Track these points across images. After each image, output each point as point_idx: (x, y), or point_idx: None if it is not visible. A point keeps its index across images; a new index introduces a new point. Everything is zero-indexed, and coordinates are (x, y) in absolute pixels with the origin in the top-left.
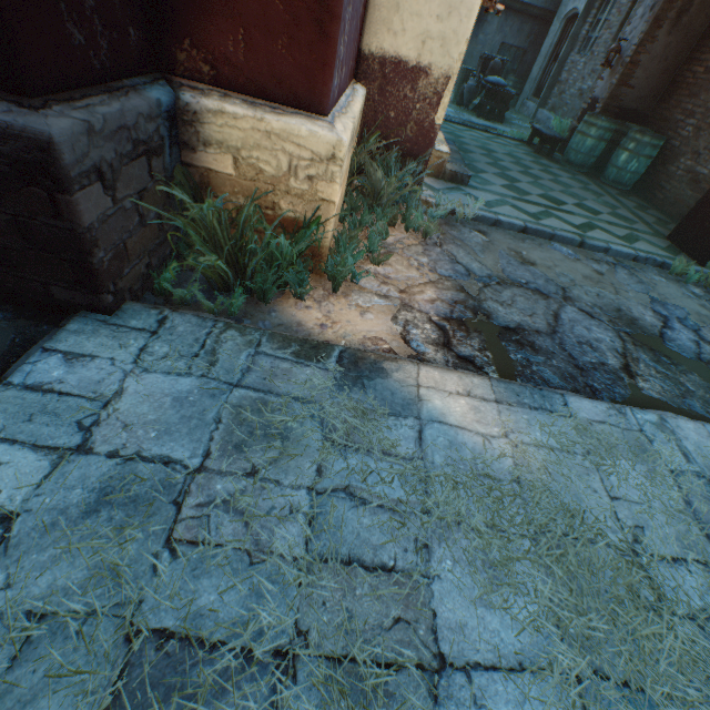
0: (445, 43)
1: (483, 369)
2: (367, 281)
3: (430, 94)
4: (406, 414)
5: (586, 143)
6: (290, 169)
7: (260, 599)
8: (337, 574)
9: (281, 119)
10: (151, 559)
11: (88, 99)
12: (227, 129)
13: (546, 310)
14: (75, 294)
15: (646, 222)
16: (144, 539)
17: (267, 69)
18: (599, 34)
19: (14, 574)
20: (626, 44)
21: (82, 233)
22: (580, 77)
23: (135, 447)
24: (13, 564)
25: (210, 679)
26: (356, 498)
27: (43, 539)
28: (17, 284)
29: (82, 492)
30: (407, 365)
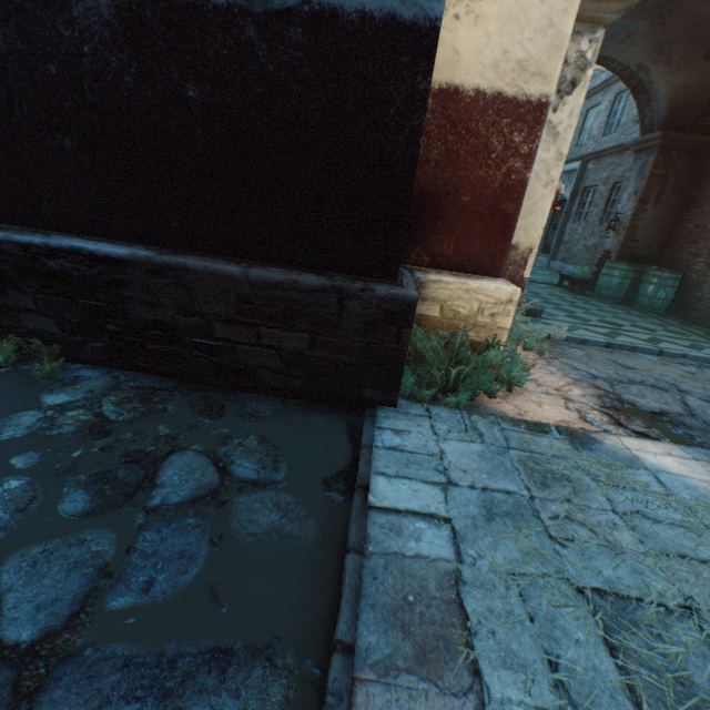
0: (527, 230)
1: (660, 440)
2: (526, 384)
3: (519, 260)
4: (636, 466)
5: (613, 281)
6: (478, 310)
7: (640, 575)
8: (679, 563)
9: (476, 281)
10: (552, 546)
11: (403, 280)
12: (440, 290)
13: (672, 399)
14: (378, 393)
15: (697, 334)
16: (535, 536)
17: (465, 256)
18: (589, 210)
19: (480, 549)
20: (621, 215)
21: (406, 351)
22: (582, 237)
23: (481, 483)
24: (472, 545)
25: (652, 617)
26: (649, 518)
27: (476, 532)
28: (340, 389)
29: (474, 507)
30: (608, 435)
